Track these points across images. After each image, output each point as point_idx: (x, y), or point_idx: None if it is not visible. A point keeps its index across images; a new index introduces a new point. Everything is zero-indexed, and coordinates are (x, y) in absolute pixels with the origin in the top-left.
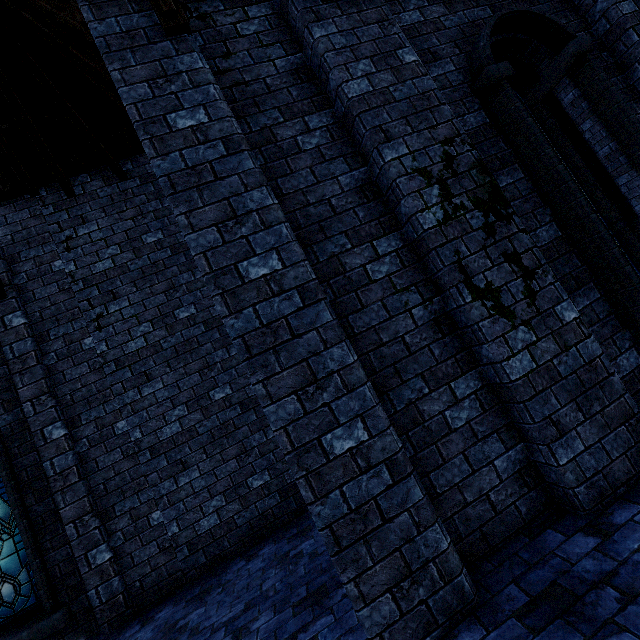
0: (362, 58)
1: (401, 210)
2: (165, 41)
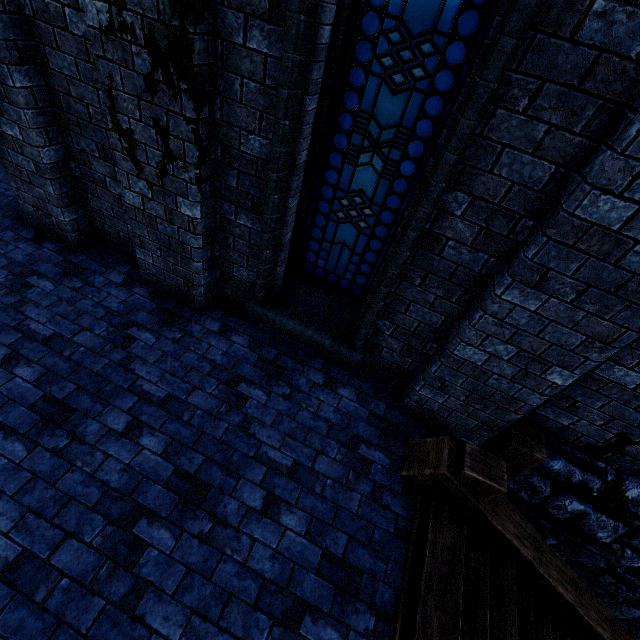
0: None
1: None
2: None
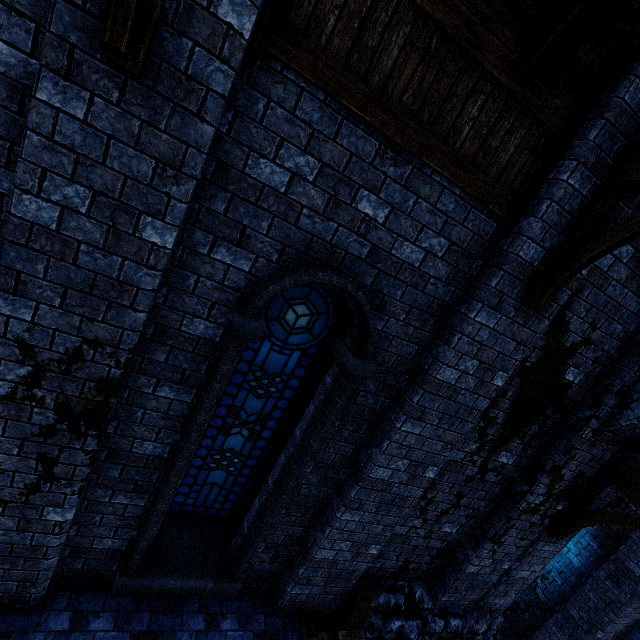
0: (83, 183)
1: None
2: None
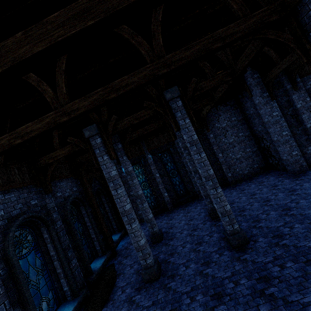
0: (300, 100)
1: (303, 124)
2: (271, 102)
